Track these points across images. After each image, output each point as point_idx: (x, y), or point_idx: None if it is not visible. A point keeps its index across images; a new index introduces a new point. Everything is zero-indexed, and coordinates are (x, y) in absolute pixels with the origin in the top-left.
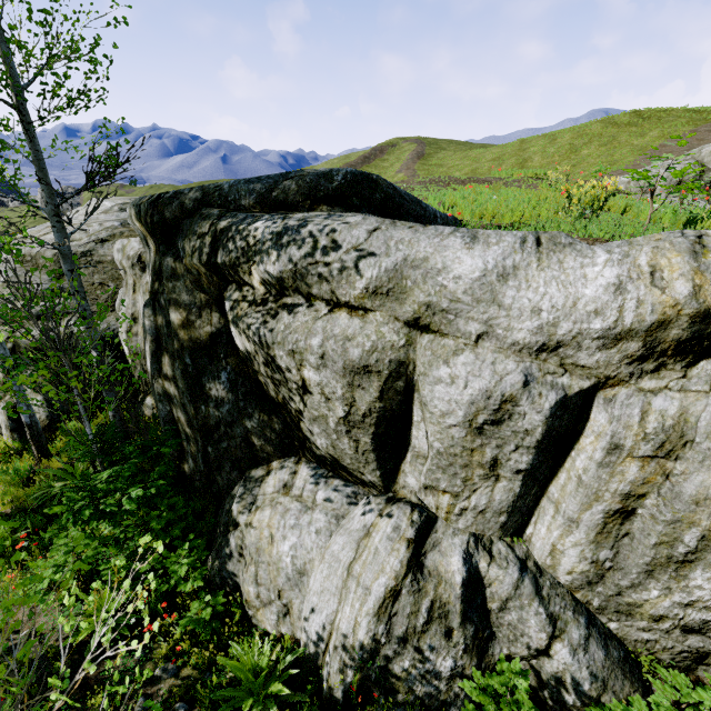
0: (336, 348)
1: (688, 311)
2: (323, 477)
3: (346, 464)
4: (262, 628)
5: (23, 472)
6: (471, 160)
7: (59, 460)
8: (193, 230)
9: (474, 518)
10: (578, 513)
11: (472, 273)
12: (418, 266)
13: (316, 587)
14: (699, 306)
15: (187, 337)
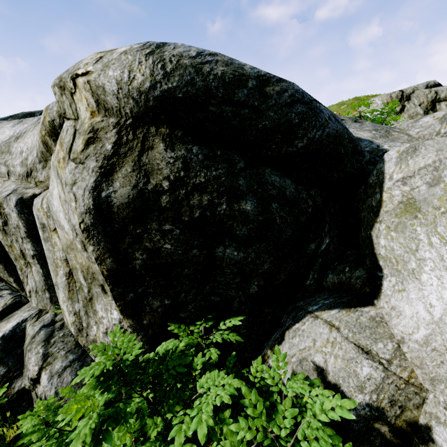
0: None
1: (44, 132)
2: (1, 290)
3: (3, 278)
4: None
5: None
6: None
7: None
8: None
9: (36, 297)
10: (55, 279)
11: (5, 138)
12: None
13: None
14: (45, 128)
15: None
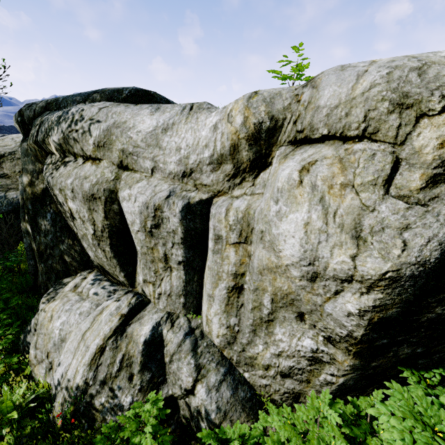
0: (77, 184)
1: (242, 135)
2: (99, 280)
3: (108, 270)
4: (37, 379)
5: None
6: None
7: None
8: (35, 124)
9: (166, 300)
10: (212, 290)
11: (148, 129)
12: (120, 126)
13: (65, 348)
14: (247, 130)
15: (30, 191)
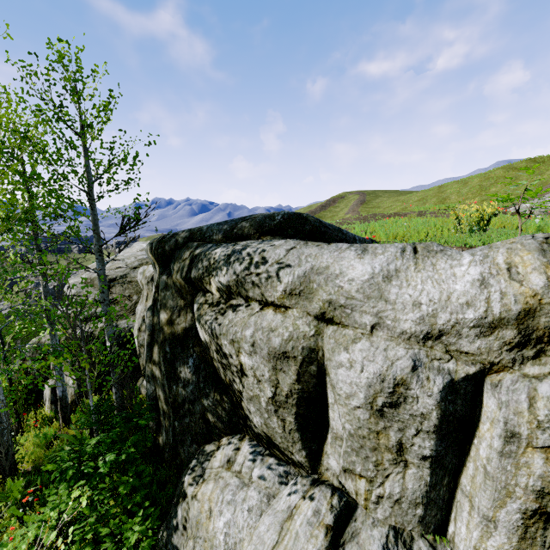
0: (262, 337)
1: (548, 300)
2: (260, 454)
3: (277, 443)
4: None
5: (49, 436)
6: (401, 202)
7: (73, 427)
8: (180, 256)
9: (391, 508)
10: (492, 511)
11: (363, 276)
12: (321, 272)
13: None
14: None
15: (169, 331)
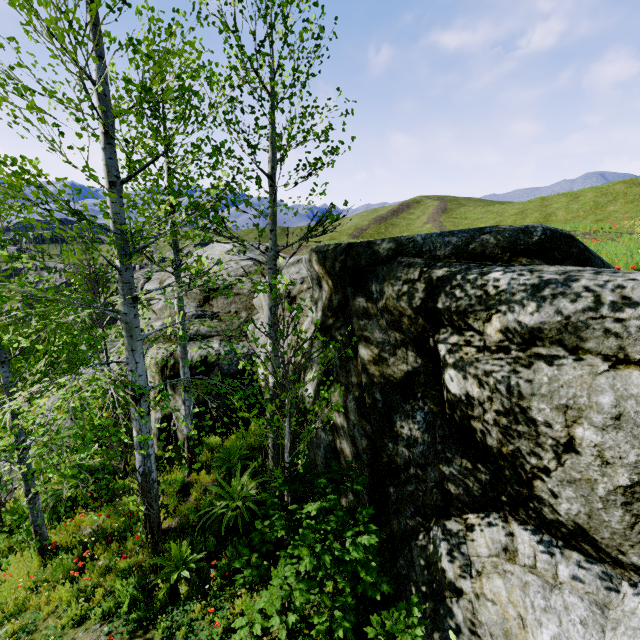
0: None
1: None
2: (554, 545)
3: (597, 537)
4: None
5: (177, 483)
6: (494, 214)
7: (218, 477)
8: (395, 276)
9: None
10: None
11: None
12: None
13: None
14: None
15: (377, 372)
